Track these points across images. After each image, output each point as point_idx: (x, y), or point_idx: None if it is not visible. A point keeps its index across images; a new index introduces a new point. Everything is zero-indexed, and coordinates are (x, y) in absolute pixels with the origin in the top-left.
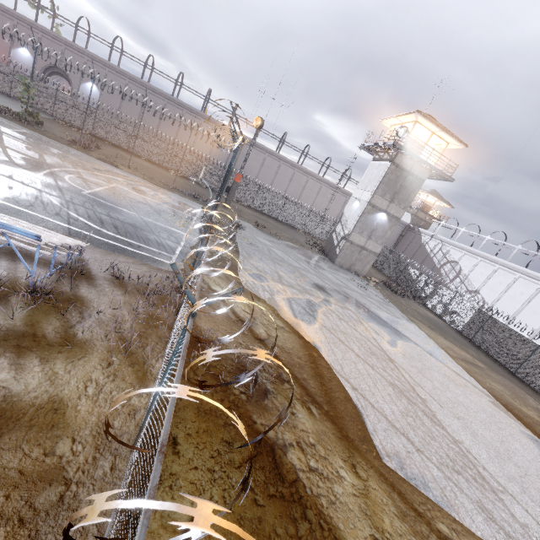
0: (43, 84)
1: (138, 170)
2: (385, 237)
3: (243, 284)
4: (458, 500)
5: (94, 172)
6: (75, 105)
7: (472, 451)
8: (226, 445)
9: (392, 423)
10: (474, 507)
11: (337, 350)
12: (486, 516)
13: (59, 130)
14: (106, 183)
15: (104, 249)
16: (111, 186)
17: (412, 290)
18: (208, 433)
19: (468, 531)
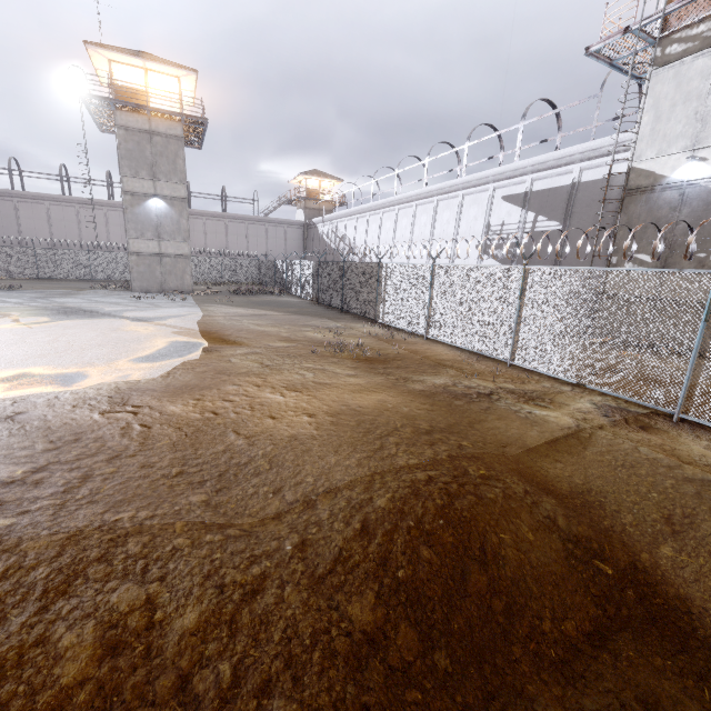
0: None
1: None
2: (182, 230)
3: None
4: None
5: None
6: None
7: None
8: None
9: None
10: None
11: None
12: None
13: None
14: None
15: None
16: None
17: (283, 286)
18: None
19: None
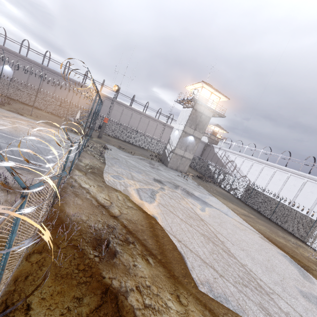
0: None
1: (38, 117)
2: (194, 149)
3: (106, 182)
4: (247, 306)
5: (2, 117)
6: None
7: (252, 270)
8: (76, 301)
9: (204, 260)
10: (257, 308)
11: (168, 217)
12: (265, 313)
13: None
14: (11, 124)
15: None
16: (14, 126)
17: (212, 178)
18: (62, 294)
19: None
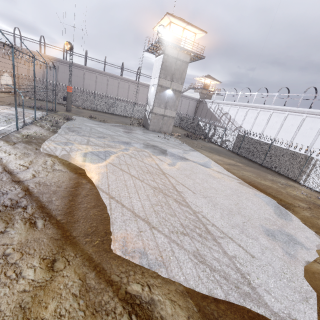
0: None
1: None
2: (175, 105)
3: (41, 149)
4: (174, 256)
5: None
6: None
7: (207, 216)
8: None
9: (136, 214)
10: (188, 257)
11: (113, 176)
12: (197, 261)
13: None
14: None
15: None
16: None
17: (203, 135)
18: None
19: (169, 281)
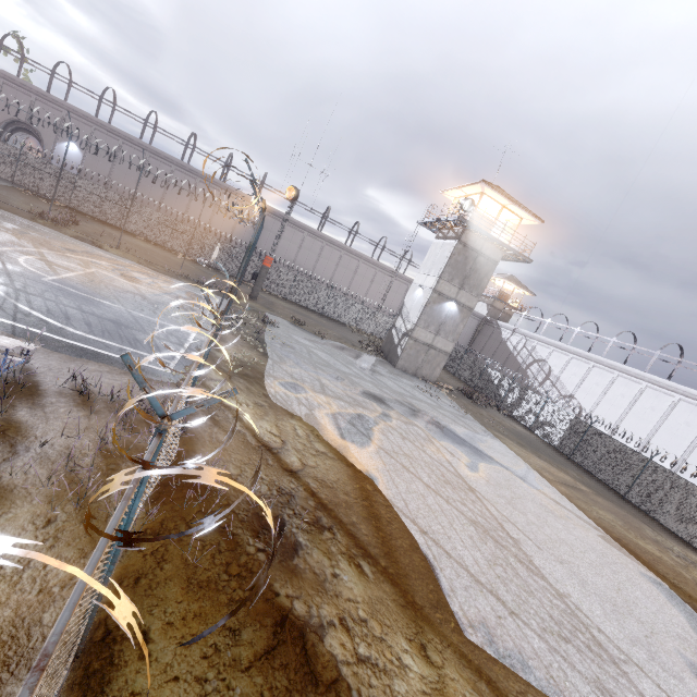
0: (1, 142)
1: (132, 253)
2: (456, 332)
3: (271, 397)
4: (569, 682)
5: (66, 253)
6: (46, 170)
7: (582, 607)
8: (229, 634)
9: (476, 578)
10: (591, 689)
11: (400, 480)
12: None
13: (20, 200)
14: (82, 267)
15: (65, 354)
16: (89, 272)
17: (494, 398)
18: (202, 618)
19: None
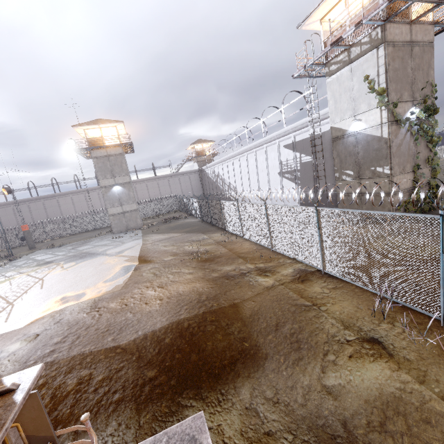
0: None
1: None
2: (131, 197)
3: None
4: None
5: None
6: None
7: (17, 305)
8: None
9: None
10: None
11: None
12: None
13: None
14: None
15: None
16: None
17: (189, 212)
18: None
19: None
